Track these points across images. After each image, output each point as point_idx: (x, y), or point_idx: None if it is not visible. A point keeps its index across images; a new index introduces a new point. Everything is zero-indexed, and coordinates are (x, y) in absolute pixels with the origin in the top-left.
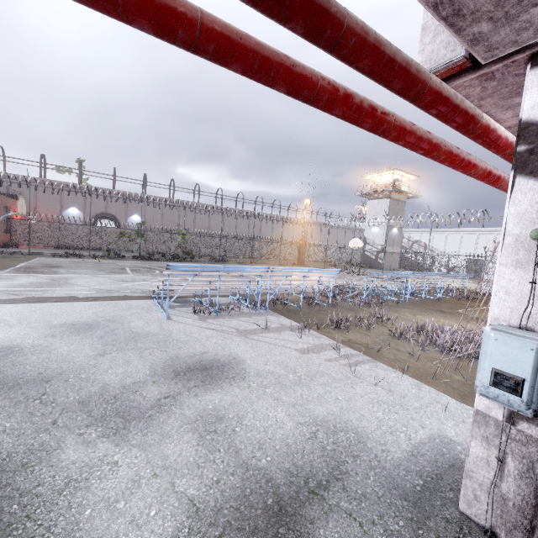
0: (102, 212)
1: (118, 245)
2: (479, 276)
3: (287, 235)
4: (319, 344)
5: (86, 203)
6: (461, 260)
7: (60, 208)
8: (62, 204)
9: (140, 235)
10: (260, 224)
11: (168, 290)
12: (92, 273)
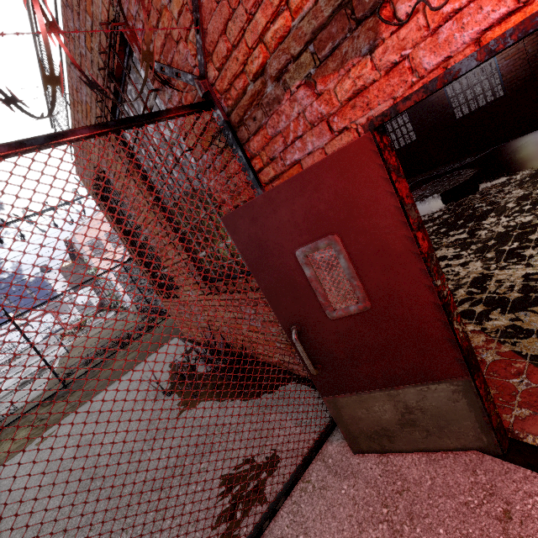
0: None
1: None
2: None
3: None
4: None
5: None
6: None
7: None
8: None
9: None
10: None
11: None
12: None
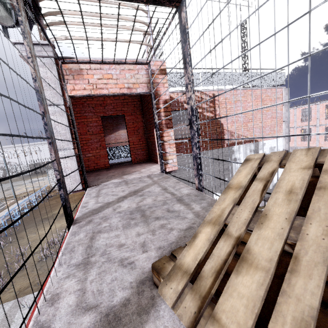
0: None
1: None
2: (40, 172)
3: None
4: (3, 316)
5: None
6: (25, 165)
7: None
8: None
9: None
10: None
11: None
12: None
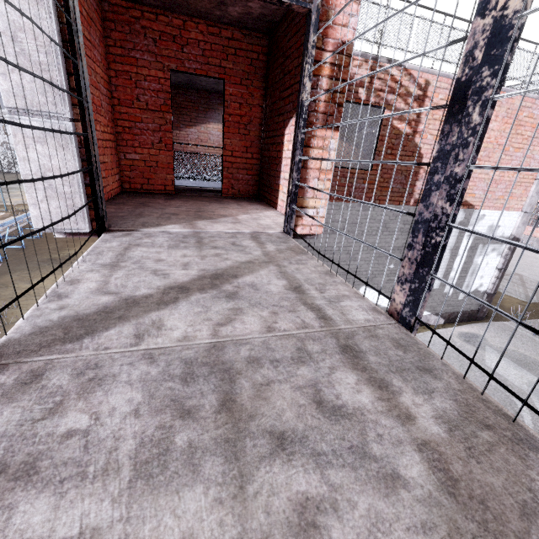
0: None
1: None
2: None
3: None
4: None
5: None
6: None
7: None
8: None
9: None
10: None
11: None
12: None
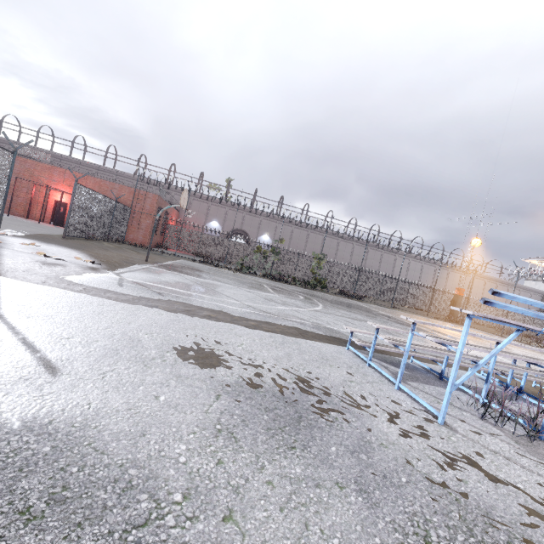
0: (238, 228)
1: (246, 261)
2: None
3: (426, 281)
4: None
5: (226, 218)
6: None
7: (204, 220)
8: (207, 217)
9: (275, 253)
10: (393, 262)
11: (459, 353)
12: (234, 284)
